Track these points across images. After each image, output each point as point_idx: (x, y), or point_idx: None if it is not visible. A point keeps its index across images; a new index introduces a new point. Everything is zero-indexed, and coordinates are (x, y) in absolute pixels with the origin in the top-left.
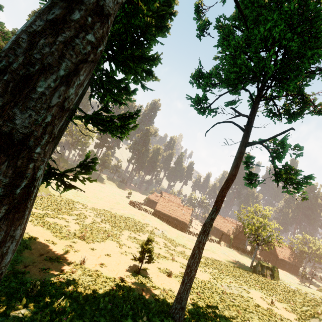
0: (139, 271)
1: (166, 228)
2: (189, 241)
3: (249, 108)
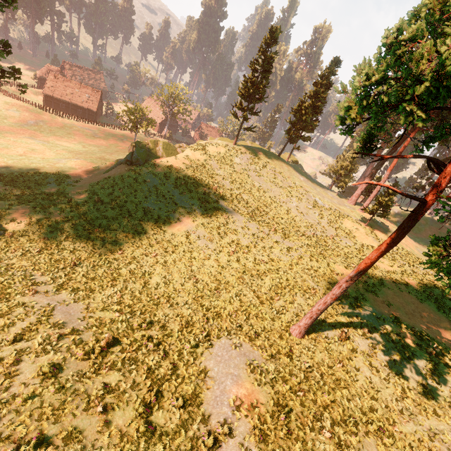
0: None
1: (46, 118)
2: (79, 131)
3: None
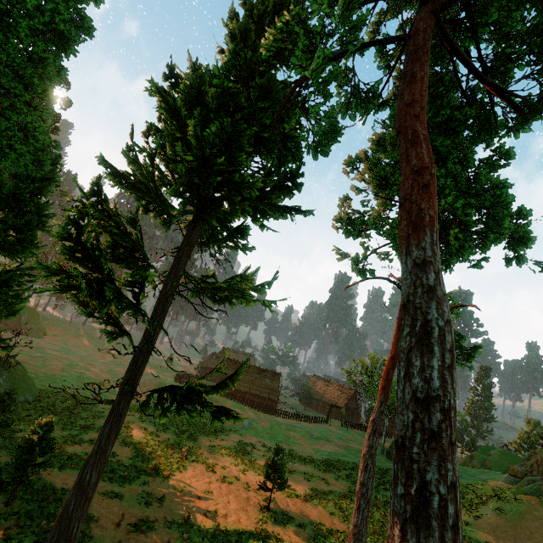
0: (268, 507)
1: (251, 415)
2: (291, 430)
3: (397, 254)
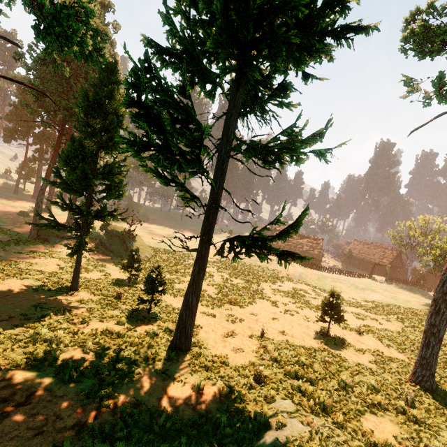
0: (327, 334)
1: (300, 270)
2: (336, 282)
3: None
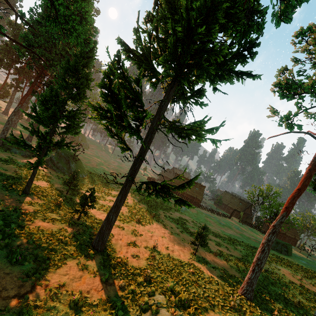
0: (195, 253)
1: None
2: (208, 217)
3: None
